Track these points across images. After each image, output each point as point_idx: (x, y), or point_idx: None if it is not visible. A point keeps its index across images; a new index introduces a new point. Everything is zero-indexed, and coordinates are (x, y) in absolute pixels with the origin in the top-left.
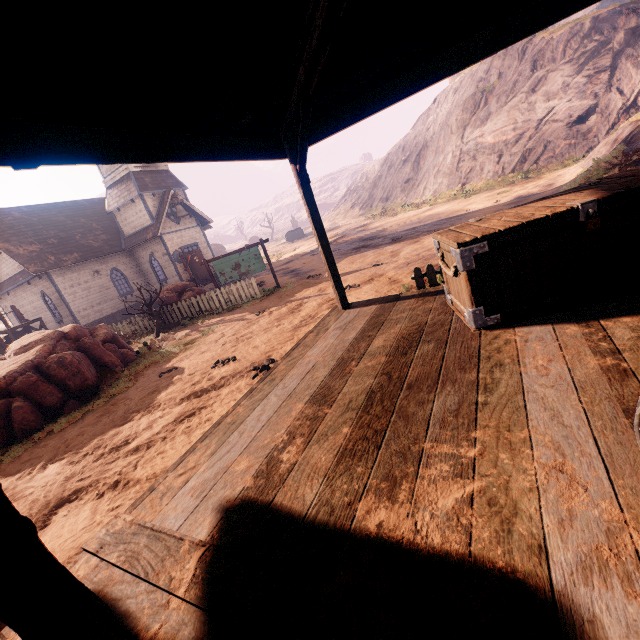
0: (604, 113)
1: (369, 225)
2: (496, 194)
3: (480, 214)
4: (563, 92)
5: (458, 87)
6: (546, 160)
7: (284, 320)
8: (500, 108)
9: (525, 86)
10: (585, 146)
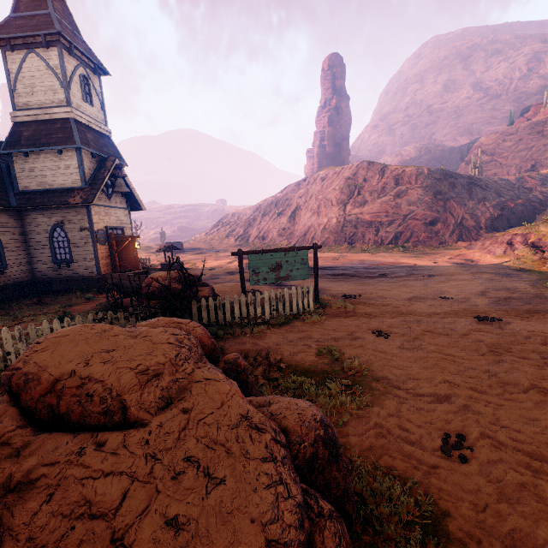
0: (445, 224)
1: None
2: (412, 257)
3: (449, 269)
4: (419, 203)
5: (325, 177)
6: (414, 242)
7: (492, 353)
8: (374, 200)
9: (392, 192)
10: (438, 240)
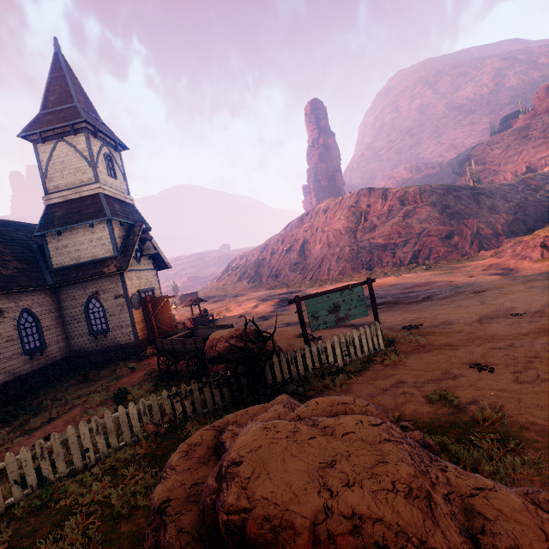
0: (462, 235)
1: (304, 291)
2: (441, 274)
3: (493, 282)
4: (430, 220)
5: (327, 209)
6: (435, 258)
7: None
8: (383, 223)
9: (400, 213)
10: (459, 253)
